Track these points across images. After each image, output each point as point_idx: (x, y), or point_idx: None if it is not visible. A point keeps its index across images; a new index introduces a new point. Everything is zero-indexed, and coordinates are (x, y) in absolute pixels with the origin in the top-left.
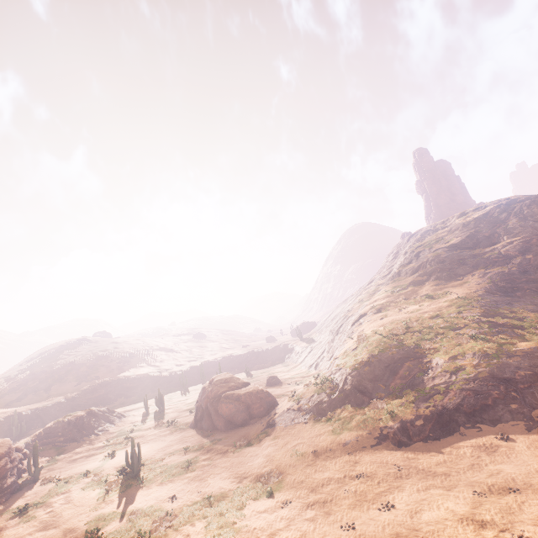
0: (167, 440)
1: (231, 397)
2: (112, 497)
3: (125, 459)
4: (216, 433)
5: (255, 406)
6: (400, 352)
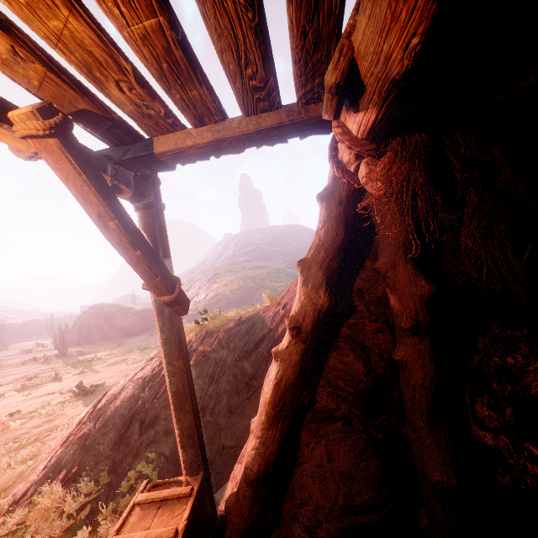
0: (54, 352)
1: (129, 313)
2: (60, 361)
3: (55, 341)
4: (115, 340)
5: (152, 319)
6: (256, 285)
